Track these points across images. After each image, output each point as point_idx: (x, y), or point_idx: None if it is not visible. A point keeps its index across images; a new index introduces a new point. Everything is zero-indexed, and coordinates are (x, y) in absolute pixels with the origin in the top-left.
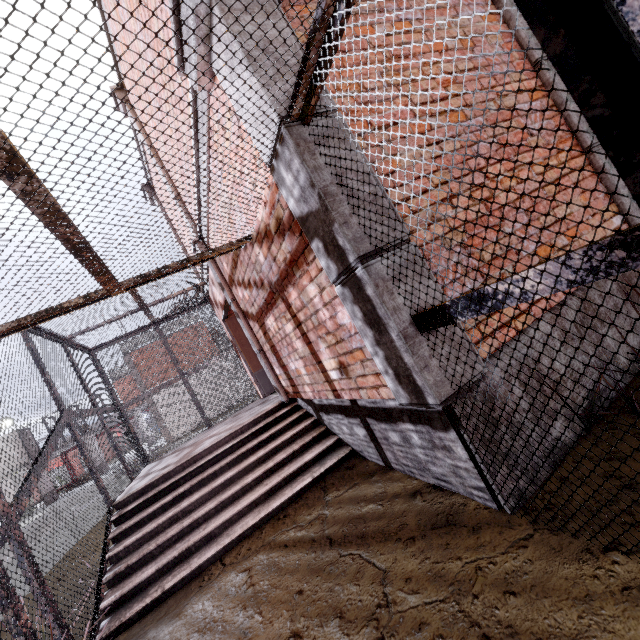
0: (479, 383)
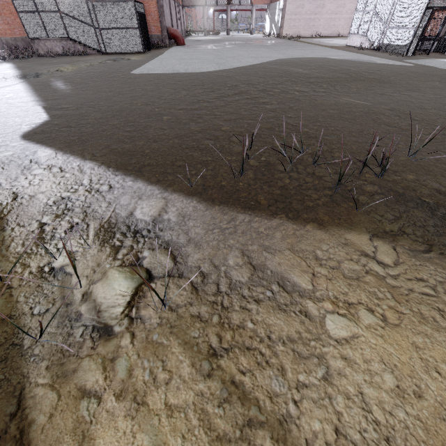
0: (445, 36)
